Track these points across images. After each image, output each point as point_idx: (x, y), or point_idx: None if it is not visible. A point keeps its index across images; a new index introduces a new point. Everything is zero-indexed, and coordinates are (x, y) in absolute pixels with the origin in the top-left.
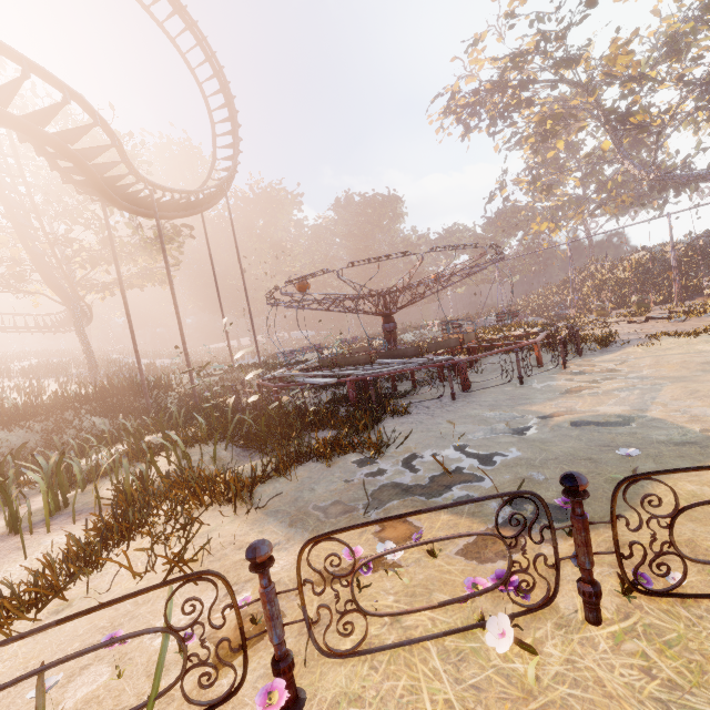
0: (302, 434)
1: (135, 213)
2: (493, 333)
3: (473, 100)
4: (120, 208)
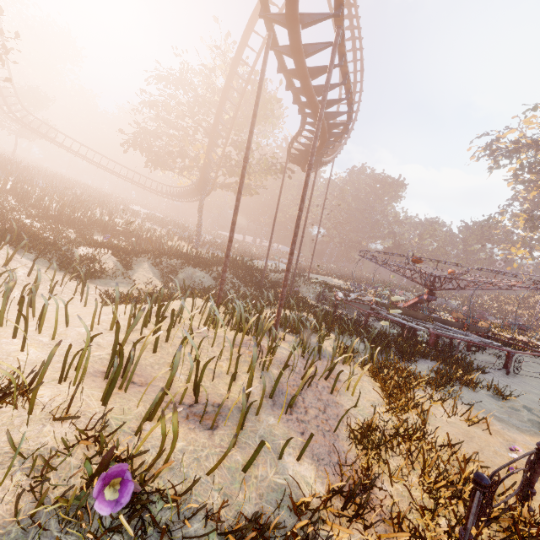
0: (443, 364)
1: (304, 169)
2: (500, 330)
3: (510, 146)
4: (304, 167)
